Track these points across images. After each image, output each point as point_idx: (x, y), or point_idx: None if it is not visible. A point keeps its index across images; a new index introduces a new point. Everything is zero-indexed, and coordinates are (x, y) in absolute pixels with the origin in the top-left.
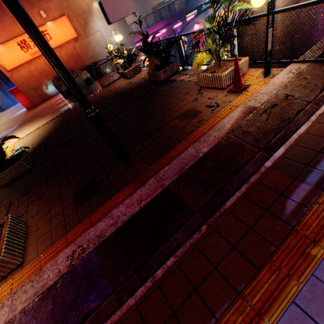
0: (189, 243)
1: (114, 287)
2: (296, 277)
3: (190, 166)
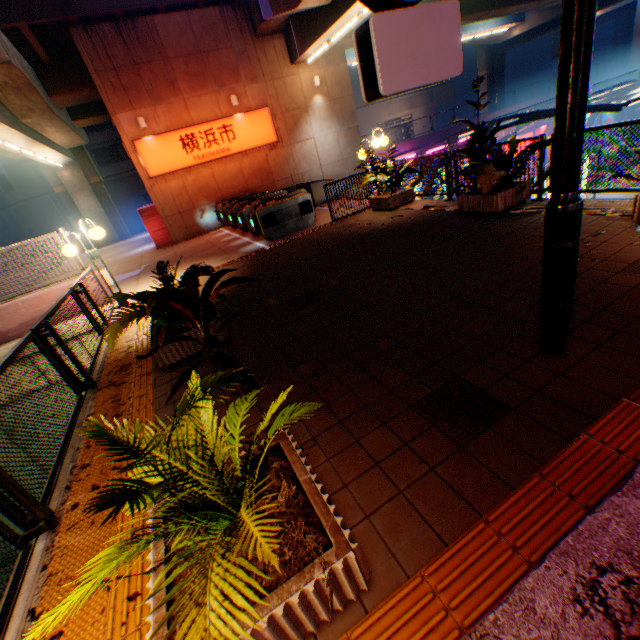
0: None
1: None
2: None
3: None
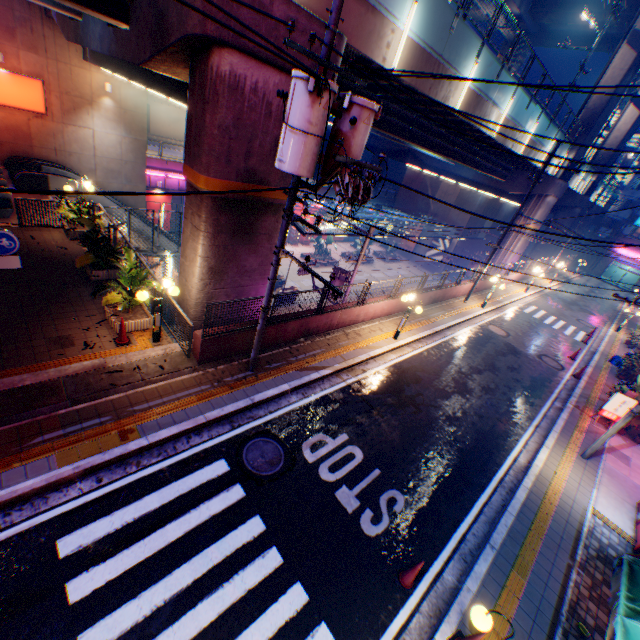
0: None
1: None
2: None
3: (2, 391)
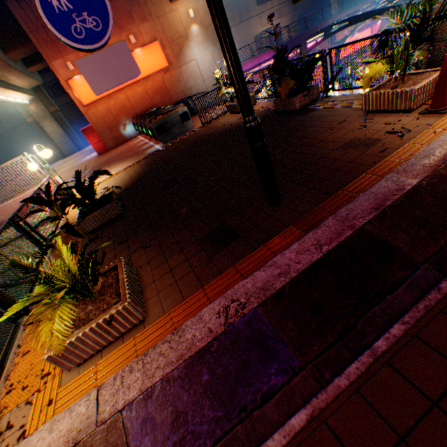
0: (423, 306)
1: (306, 358)
2: None
3: (392, 202)
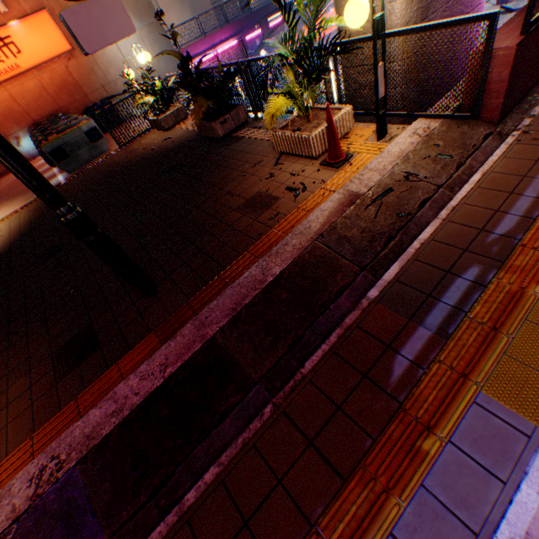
0: (242, 439)
1: (112, 530)
2: (398, 491)
3: (251, 300)
